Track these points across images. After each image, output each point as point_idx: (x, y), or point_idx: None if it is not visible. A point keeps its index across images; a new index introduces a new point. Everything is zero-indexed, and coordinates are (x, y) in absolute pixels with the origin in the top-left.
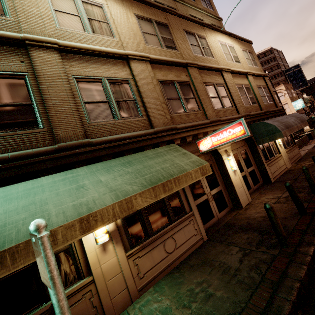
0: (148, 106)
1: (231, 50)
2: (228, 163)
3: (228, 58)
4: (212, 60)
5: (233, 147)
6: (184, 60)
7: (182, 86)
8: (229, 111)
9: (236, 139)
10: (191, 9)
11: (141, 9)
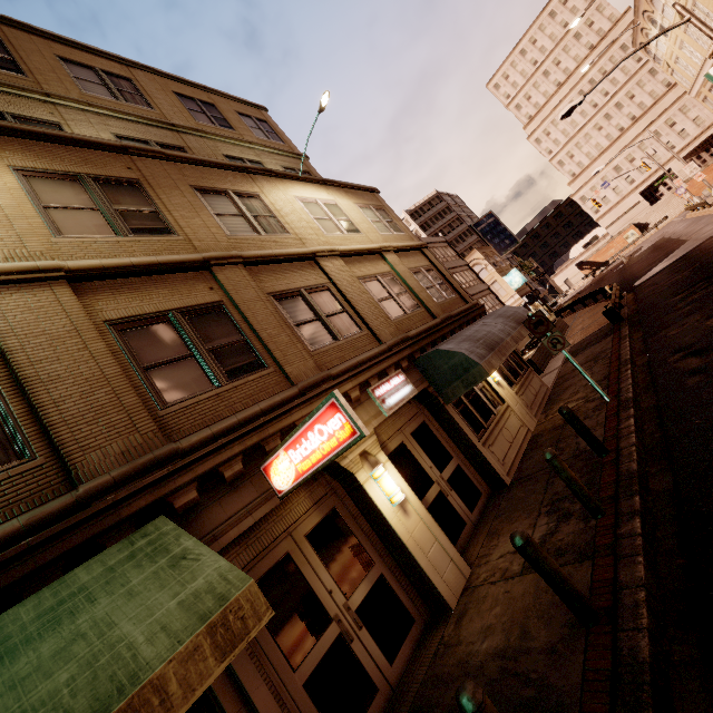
0: (57, 415)
1: (333, 212)
2: (379, 488)
3: (327, 229)
4: (287, 239)
5: (390, 428)
6: (198, 254)
7: (201, 318)
8: (355, 344)
9: (343, 449)
10: (226, 144)
11: (41, 154)
